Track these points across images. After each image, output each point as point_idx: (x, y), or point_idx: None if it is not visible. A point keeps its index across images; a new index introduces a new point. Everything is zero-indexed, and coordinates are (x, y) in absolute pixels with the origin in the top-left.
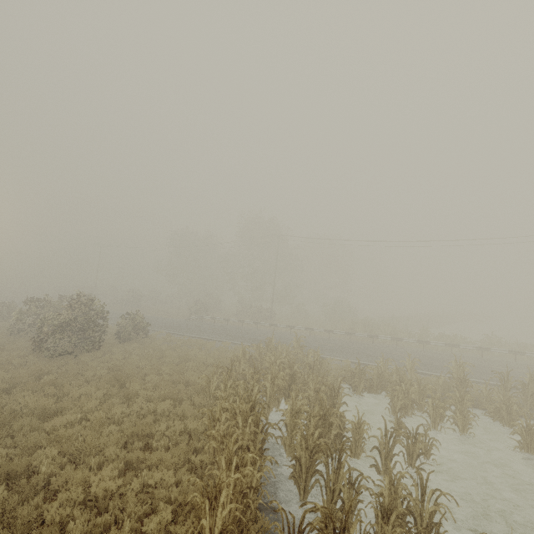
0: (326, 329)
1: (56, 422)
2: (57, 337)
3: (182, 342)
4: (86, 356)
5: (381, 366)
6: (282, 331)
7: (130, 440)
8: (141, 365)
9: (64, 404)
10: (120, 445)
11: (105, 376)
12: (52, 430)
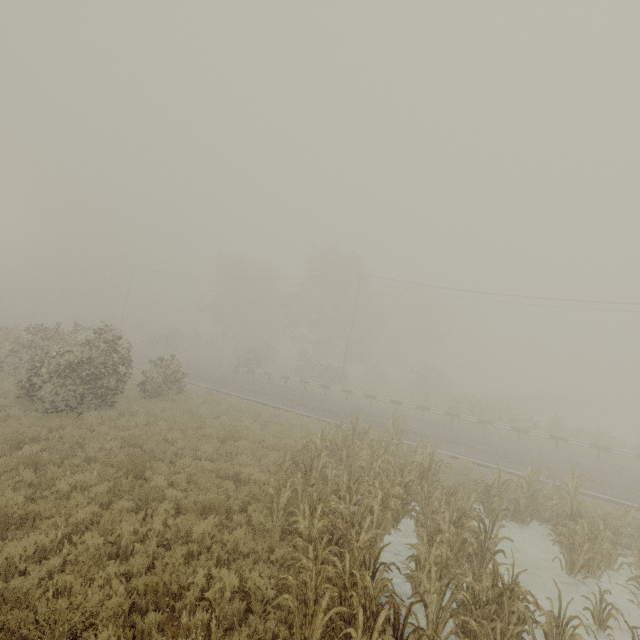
0: (420, 406)
1: (14, 551)
2: (56, 384)
3: (228, 405)
4: (94, 416)
5: (527, 479)
6: (357, 401)
7: (141, 600)
8: (170, 437)
9: (40, 507)
10: (121, 620)
11: (116, 453)
12: (4, 566)
